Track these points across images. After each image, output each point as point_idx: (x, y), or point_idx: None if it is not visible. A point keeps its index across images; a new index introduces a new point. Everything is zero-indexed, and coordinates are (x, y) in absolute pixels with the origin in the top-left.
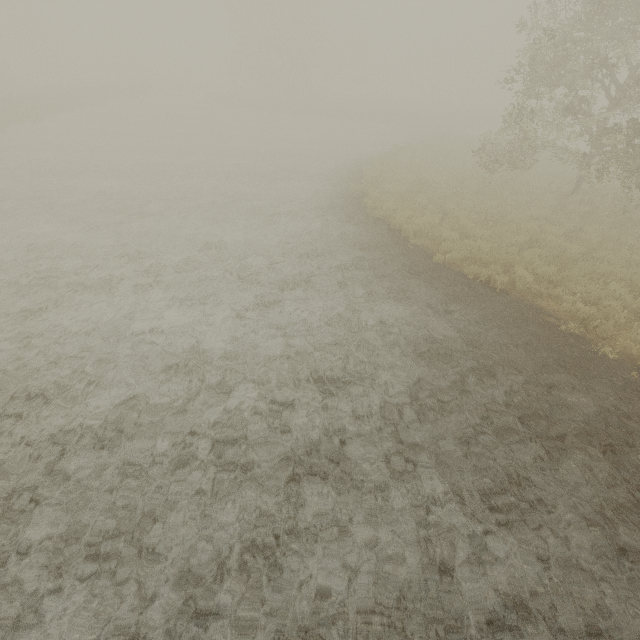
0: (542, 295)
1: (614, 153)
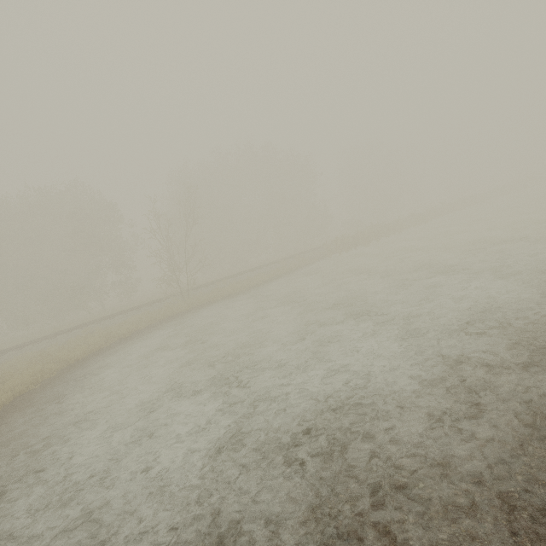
0: None
1: None
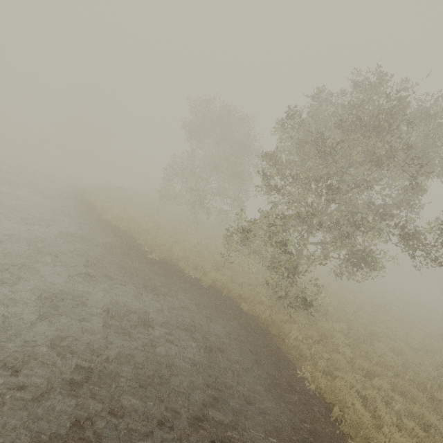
0: (139, 234)
1: (193, 201)
